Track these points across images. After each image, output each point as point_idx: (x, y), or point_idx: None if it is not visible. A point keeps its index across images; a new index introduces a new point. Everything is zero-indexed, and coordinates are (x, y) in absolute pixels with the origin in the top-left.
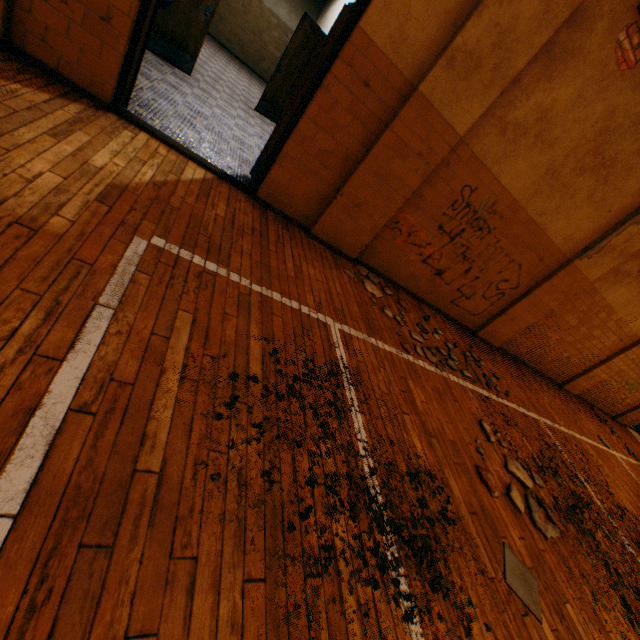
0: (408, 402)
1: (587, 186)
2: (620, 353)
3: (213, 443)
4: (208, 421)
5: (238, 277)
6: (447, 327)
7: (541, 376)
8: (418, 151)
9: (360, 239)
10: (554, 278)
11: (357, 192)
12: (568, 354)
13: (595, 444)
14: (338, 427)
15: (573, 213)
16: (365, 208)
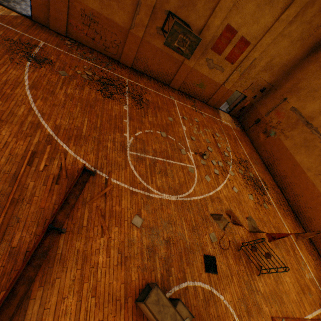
0: (57, 56)
1: (115, 4)
2: (179, 69)
3: (3, 42)
4: (3, 40)
5: (17, 31)
6: (103, 58)
7: (158, 81)
8: (61, 1)
9: (63, 29)
10: (128, 38)
11: (54, 15)
12: (161, 71)
13: (161, 94)
14: (30, 50)
15: (118, 14)
16: (58, 19)
